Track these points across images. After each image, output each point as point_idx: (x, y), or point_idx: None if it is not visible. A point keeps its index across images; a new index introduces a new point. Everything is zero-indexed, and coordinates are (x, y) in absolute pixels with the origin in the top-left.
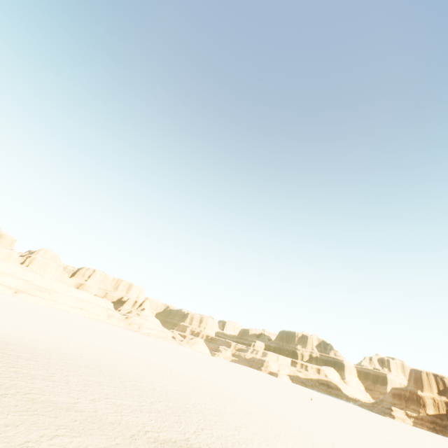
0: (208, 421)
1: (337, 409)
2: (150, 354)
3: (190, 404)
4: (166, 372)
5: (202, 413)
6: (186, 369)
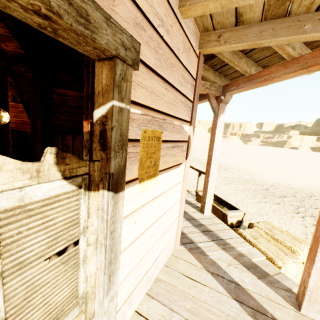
0: None
1: None
2: None
3: None
4: None
5: None
6: (203, 145)
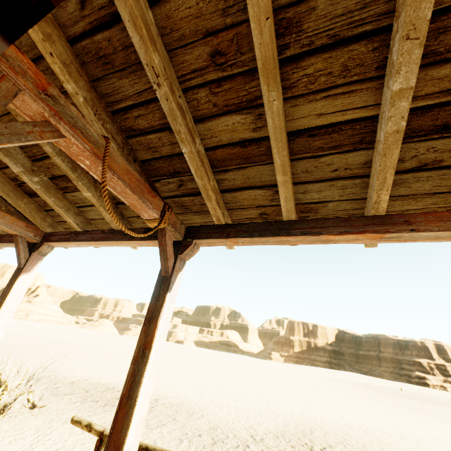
0: (13, 351)
1: (220, 356)
2: (15, 329)
3: (7, 346)
4: (16, 335)
5: (15, 349)
6: (55, 337)
